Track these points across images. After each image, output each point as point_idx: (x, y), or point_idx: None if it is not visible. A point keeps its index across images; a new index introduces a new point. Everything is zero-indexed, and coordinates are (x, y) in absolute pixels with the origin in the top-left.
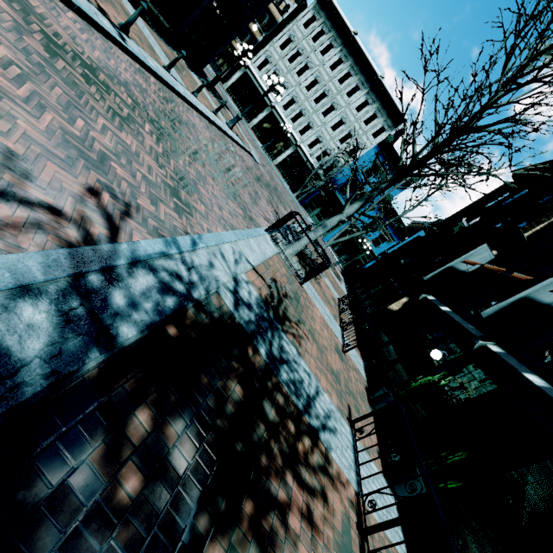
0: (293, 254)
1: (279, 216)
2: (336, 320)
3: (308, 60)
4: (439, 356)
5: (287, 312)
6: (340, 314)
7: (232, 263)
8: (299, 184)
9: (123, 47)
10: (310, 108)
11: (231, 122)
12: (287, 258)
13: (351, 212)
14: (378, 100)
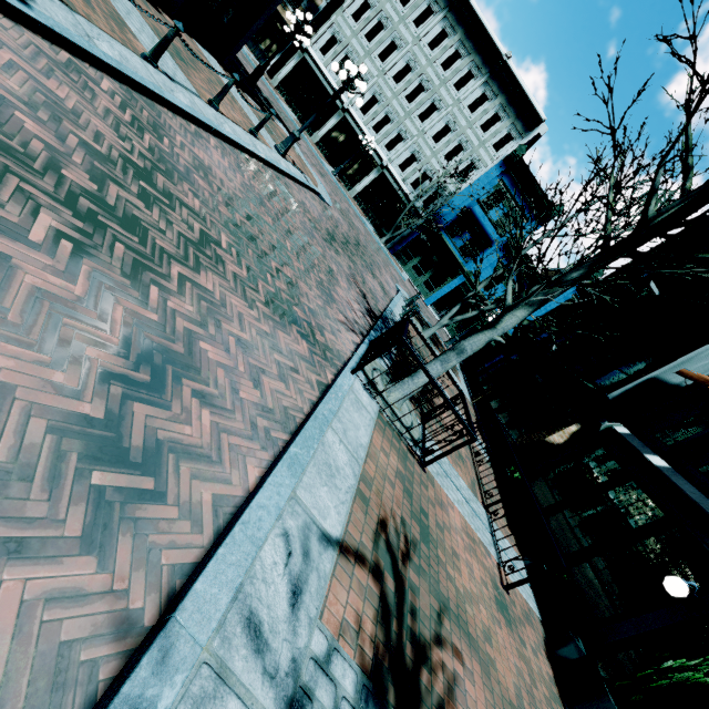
0: (403, 400)
1: (368, 300)
2: (475, 491)
3: (395, 36)
4: (684, 593)
5: (417, 620)
6: (474, 464)
7: (282, 623)
8: (388, 223)
9: (17, 11)
10: (401, 109)
11: (282, 145)
12: (393, 413)
13: (511, 325)
14: (502, 93)
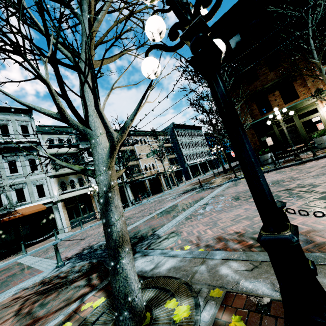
0: None
1: None
2: None
3: (187, 142)
4: None
5: None
6: None
7: None
8: (213, 166)
9: None
10: (198, 150)
11: None
12: None
13: None
14: (196, 130)
